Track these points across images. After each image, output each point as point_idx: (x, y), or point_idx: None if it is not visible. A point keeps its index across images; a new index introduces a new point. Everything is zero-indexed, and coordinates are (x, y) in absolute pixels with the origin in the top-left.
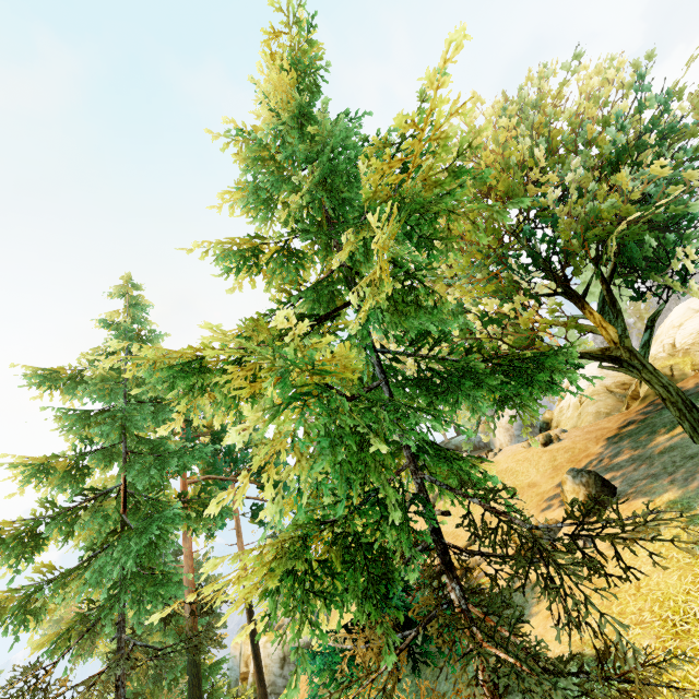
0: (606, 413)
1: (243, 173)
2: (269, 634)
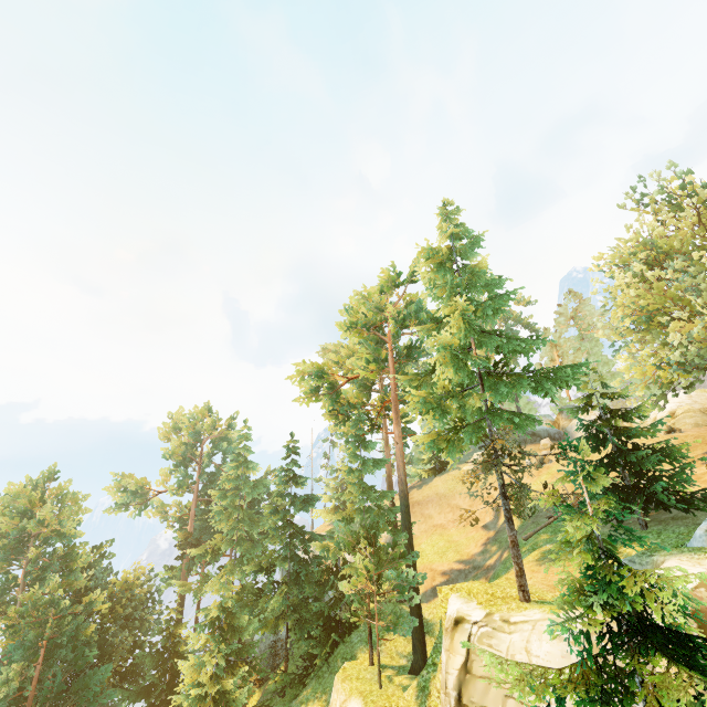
0: (704, 425)
1: None
2: None
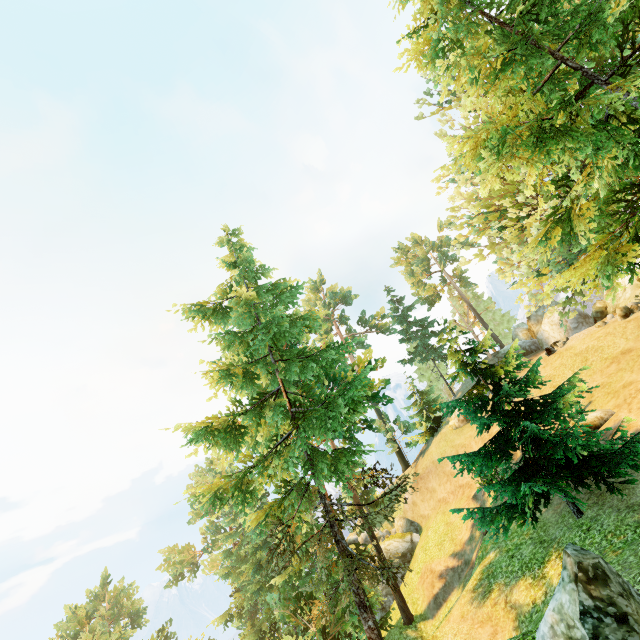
0: None
1: (431, 19)
2: (369, 546)
